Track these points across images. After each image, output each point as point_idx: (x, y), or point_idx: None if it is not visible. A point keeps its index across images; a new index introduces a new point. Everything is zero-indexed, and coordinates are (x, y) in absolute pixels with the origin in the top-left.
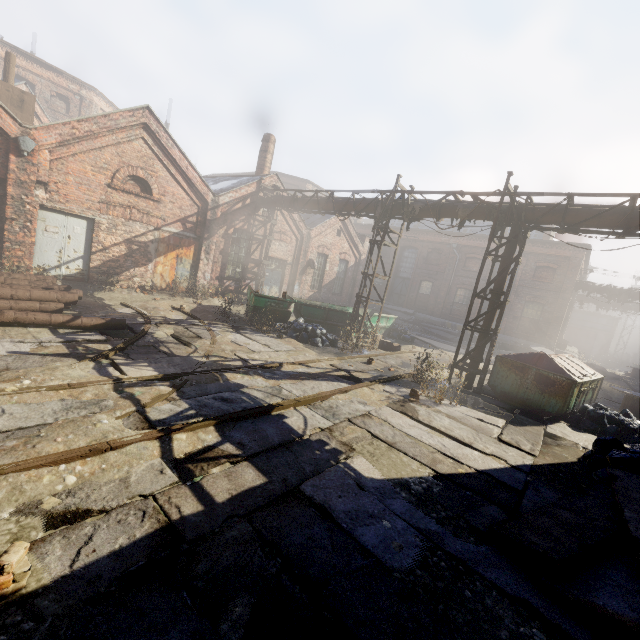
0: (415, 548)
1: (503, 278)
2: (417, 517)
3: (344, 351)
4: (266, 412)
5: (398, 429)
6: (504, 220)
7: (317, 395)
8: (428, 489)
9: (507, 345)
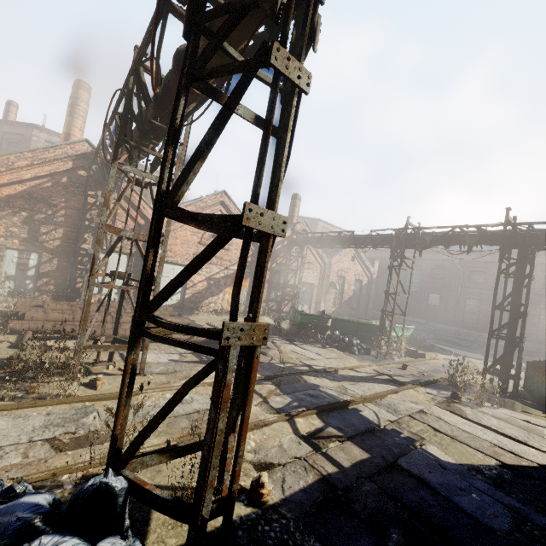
0: (507, 517)
1: (519, 292)
2: (499, 495)
3: (377, 358)
4: (345, 406)
5: (453, 425)
6: (510, 244)
7: (376, 394)
8: (499, 475)
9: (529, 351)
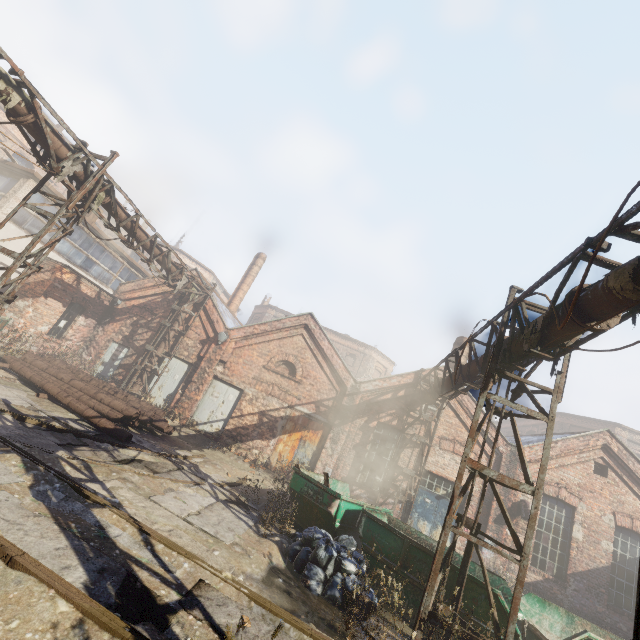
0: None
1: None
2: None
3: (356, 634)
4: None
5: None
6: None
7: None
8: None
9: None
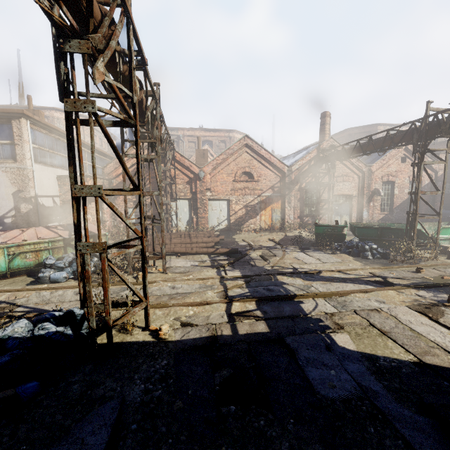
0: (346, 392)
1: None
2: (365, 378)
3: (396, 262)
4: (290, 298)
5: (404, 324)
6: None
7: (335, 292)
8: (396, 367)
9: None
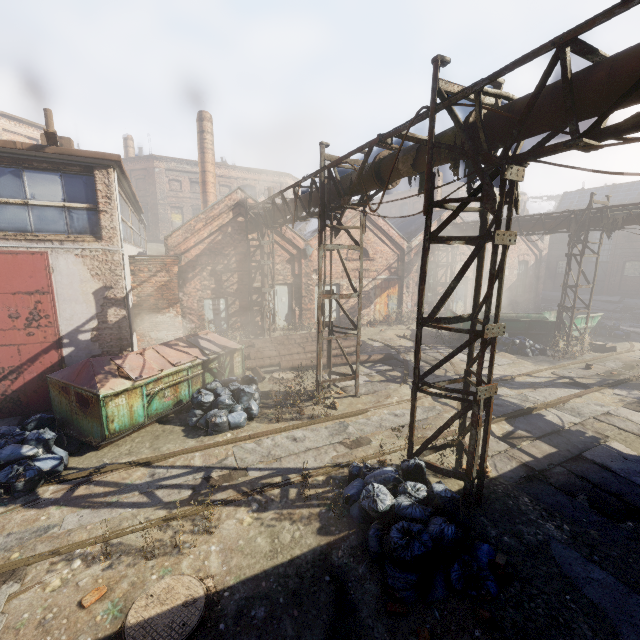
0: None
1: None
2: None
3: (555, 358)
4: (529, 412)
5: None
6: None
7: (558, 400)
8: None
9: None
